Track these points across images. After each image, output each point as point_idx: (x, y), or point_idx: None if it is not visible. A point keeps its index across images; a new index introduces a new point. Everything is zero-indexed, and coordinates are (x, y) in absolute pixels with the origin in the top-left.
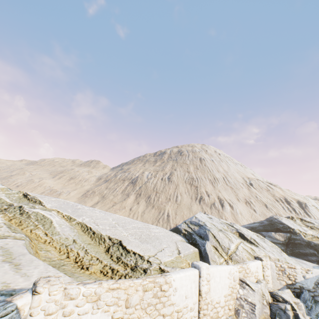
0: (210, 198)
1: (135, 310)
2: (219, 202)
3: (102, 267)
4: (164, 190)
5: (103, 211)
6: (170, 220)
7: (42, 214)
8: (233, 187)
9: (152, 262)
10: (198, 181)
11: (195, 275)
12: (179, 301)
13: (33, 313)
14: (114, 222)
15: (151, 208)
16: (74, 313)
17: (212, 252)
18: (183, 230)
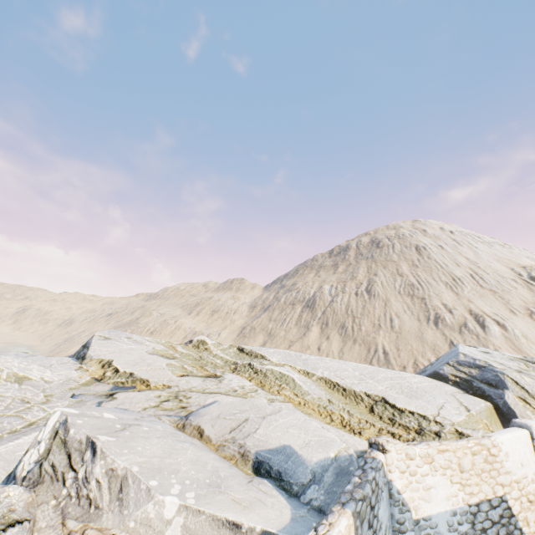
0: (455, 315)
1: (470, 476)
2: (474, 321)
3: (377, 431)
4: (366, 311)
5: (333, 359)
6: (391, 360)
7: (277, 370)
8: (495, 290)
9: (443, 423)
10: (423, 288)
11: (525, 436)
12: (514, 469)
13: (391, 469)
14: (357, 373)
15: (352, 344)
16: (417, 474)
17: (520, 407)
18: (450, 376)
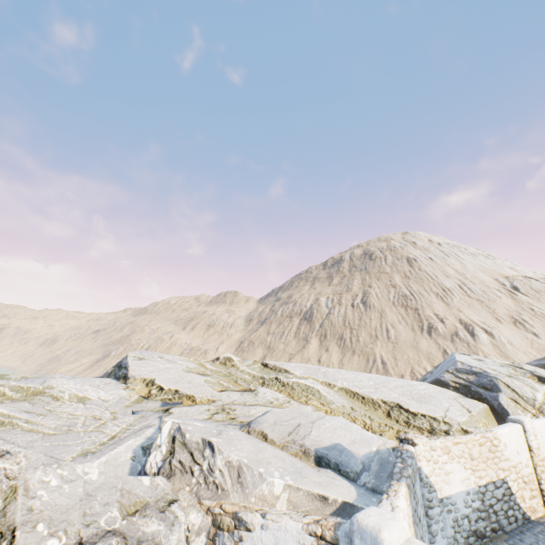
0: (446, 324)
1: (478, 463)
2: (464, 329)
3: (396, 433)
4: (362, 322)
5: (348, 371)
6: (389, 369)
7: (303, 383)
8: (481, 299)
9: (450, 423)
10: (416, 299)
11: (519, 430)
12: (511, 456)
13: (419, 459)
14: (372, 383)
15: (351, 355)
16: (439, 462)
17: (512, 407)
18: (450, 382)
